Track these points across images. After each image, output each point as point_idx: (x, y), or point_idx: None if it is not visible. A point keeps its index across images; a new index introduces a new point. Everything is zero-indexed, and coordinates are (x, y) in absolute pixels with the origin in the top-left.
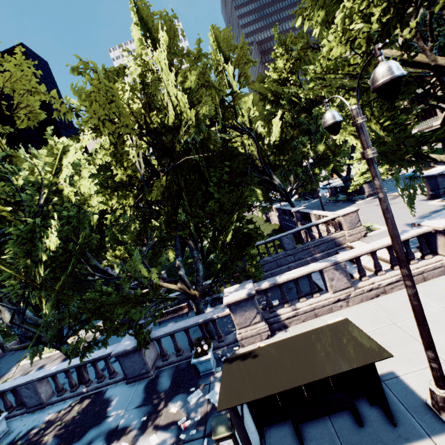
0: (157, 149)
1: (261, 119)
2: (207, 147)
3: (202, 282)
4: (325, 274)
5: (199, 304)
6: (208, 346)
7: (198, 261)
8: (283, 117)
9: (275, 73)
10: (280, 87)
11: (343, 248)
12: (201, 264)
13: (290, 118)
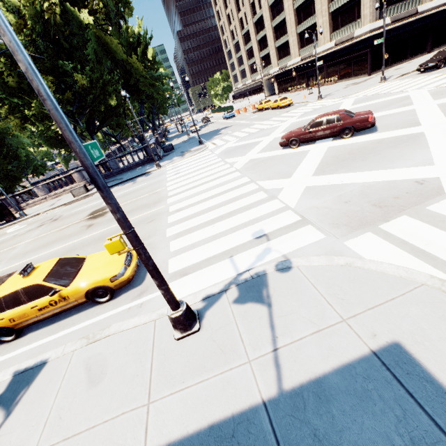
0: None
1: None
2: None
3: None
4: (35, 190)
5: None
6: None
7: None
8: None
9: None
10: None
11: None
12: None
13: None
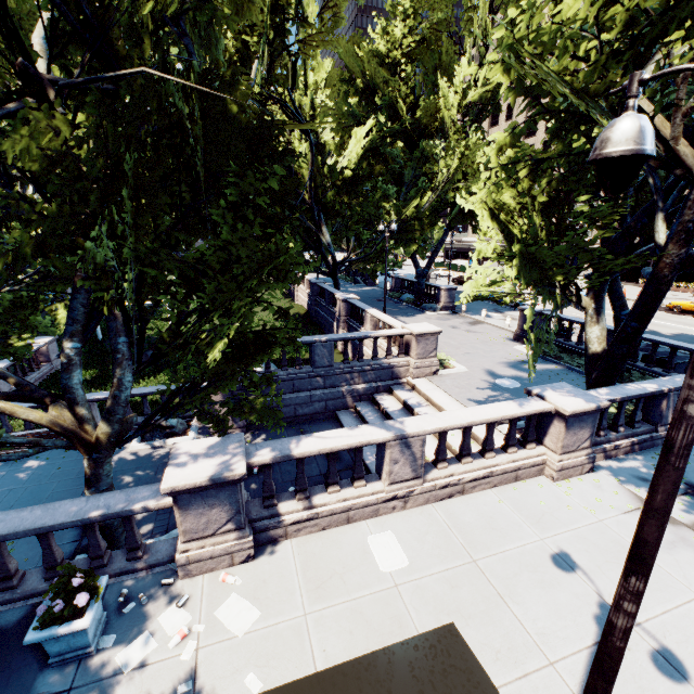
0: (52, 3)
1: (333, 117)
2: (221, 100)
3: (123, 415)
4: (388, 452)
5: (100, 464)
6: (90, 594)
7: (125, 364)
8: (370, 131)
9: (385, 42)
10: (385, 73)
11: (401, 384)
12: (133, 372)
13: (382, 140)
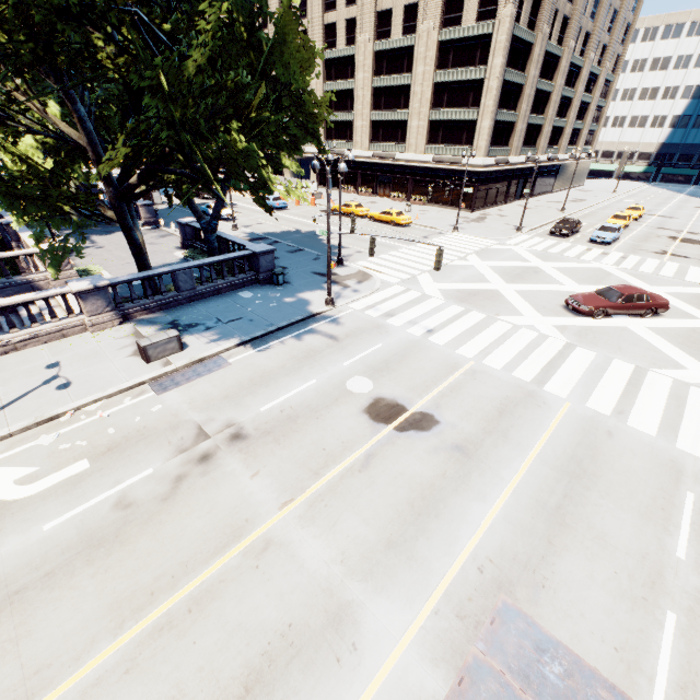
0: None
1: None
2: None
3: None
4: None
5: None
6: None
7: None
8: None
9: None
10: None
11: None
12: None
13: None
